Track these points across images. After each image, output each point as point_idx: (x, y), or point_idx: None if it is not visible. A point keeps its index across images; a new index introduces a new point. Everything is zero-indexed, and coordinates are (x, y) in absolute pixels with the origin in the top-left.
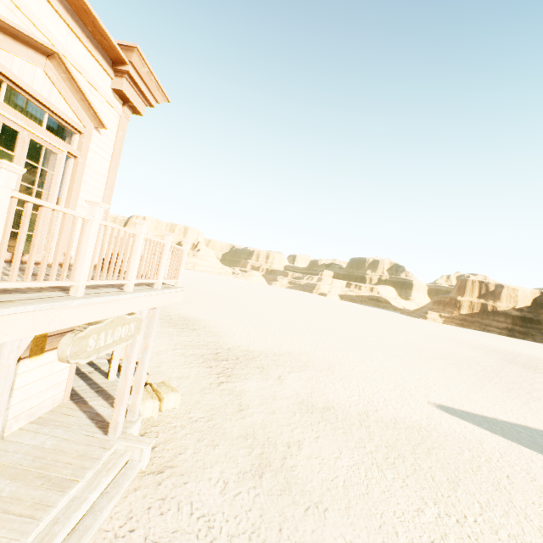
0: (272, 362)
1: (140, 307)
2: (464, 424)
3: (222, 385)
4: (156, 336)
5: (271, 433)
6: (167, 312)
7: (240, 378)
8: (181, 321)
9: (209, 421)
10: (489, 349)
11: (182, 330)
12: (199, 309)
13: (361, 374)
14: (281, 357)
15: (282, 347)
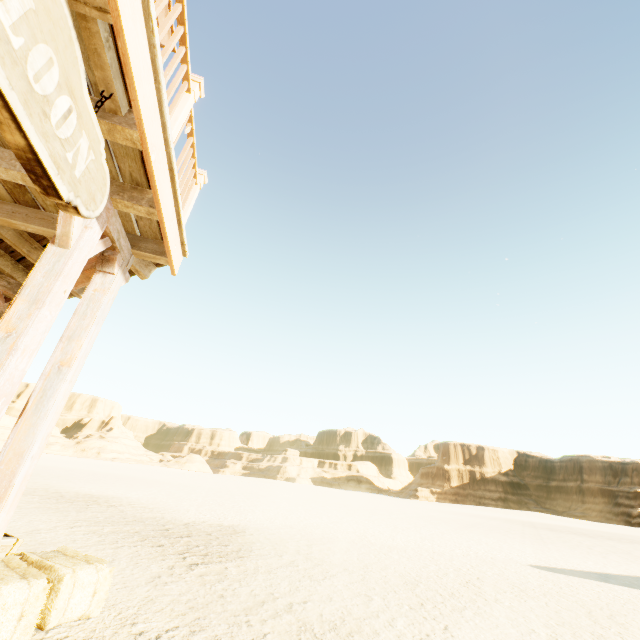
0: (272, 536)
1: (136, 70)
2: (593, 582)
3: (198, 568)
4: (29, 512)
5: (358, 636)
6: (53, 489)
7: (229, 557)
8: (82, 498)
9: (196, 633)
10: (502, 519)
11: (87, 506)
12: (116, 488)
13: (410, 542)
14: (281, 530)
15: (274, 521)
